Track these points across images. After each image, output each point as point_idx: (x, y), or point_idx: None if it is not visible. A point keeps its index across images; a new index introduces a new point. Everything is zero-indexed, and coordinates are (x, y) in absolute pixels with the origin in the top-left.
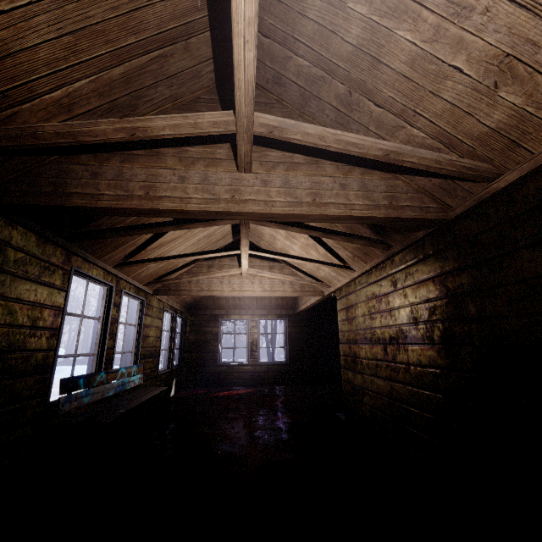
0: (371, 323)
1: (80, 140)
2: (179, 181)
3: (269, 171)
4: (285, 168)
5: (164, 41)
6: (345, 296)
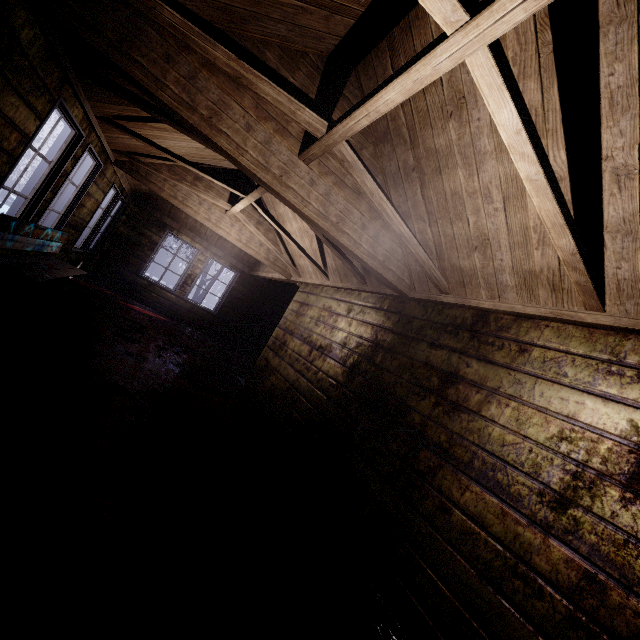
0: (313, 328)
1: (189, 43)
2: (245, 127)
3: (322, 175)
4: (335, 181)
5: (314, 1)
6: (307, 293)
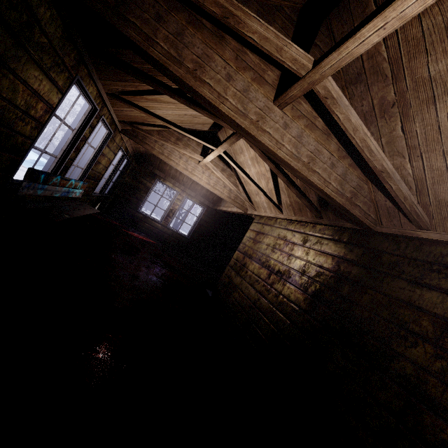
0: (270, 254)
1: None
2: (225, 77)
3: (294, 118)
4: (306, 124)
5: None
6: (262, 224)
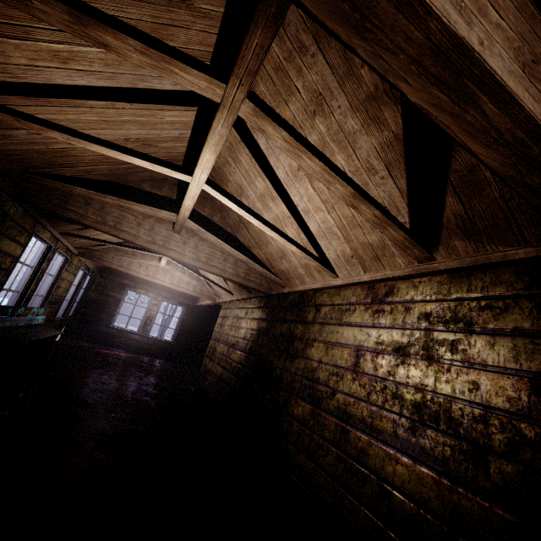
0: (229, 332)
1: (92, 199)
2: (136, 225)
3: (190, 237)
4: (199, 238)
5: None
6: (225, 309)
